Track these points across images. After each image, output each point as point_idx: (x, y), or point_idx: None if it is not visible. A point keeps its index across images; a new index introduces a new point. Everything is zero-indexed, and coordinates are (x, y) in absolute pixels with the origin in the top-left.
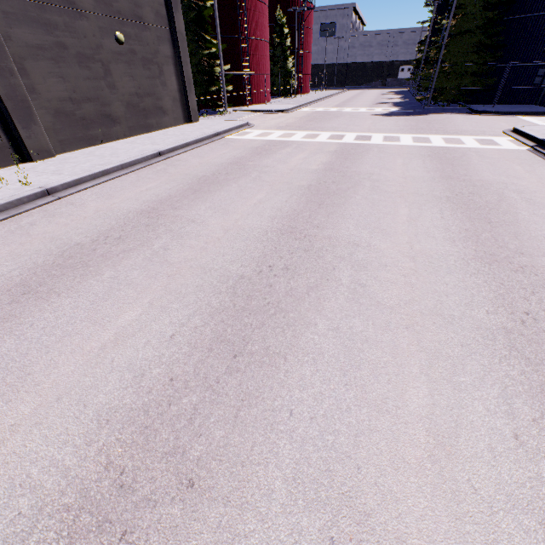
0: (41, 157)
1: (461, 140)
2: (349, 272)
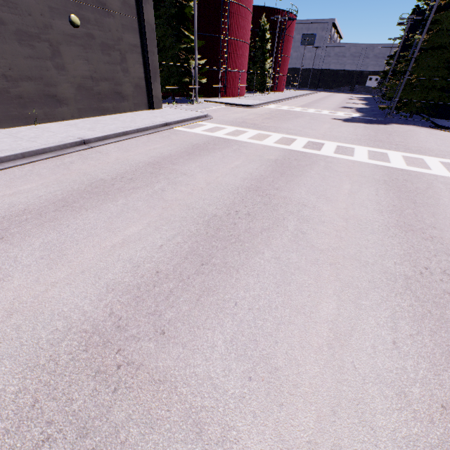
0: None
1: (426, 161)
2: None
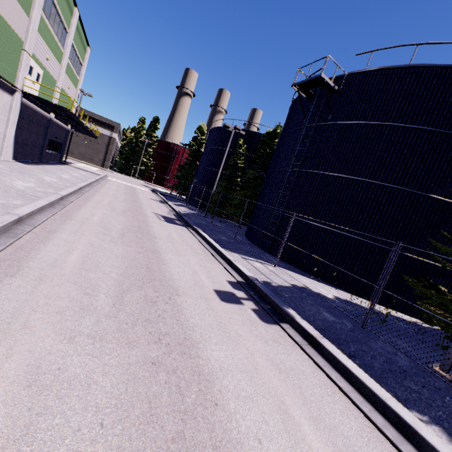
0: None
1: None
2: None
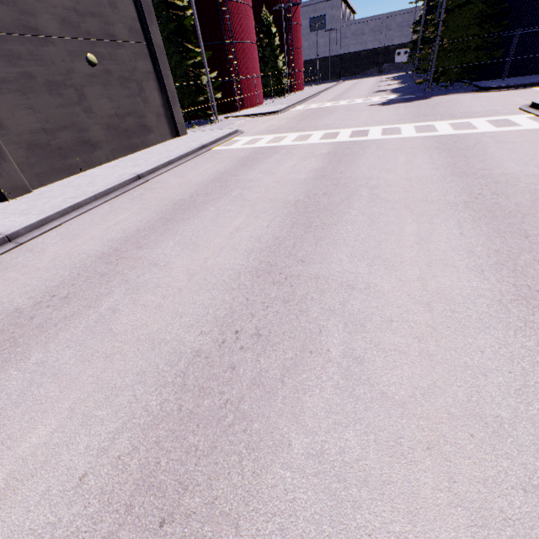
0: (16, 194)
1: (472, 123)
2: (341, 335)
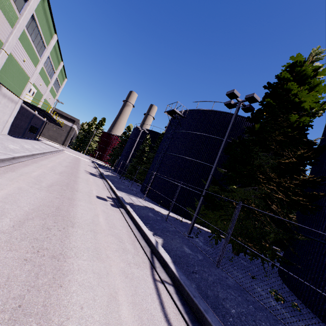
0: None
1: None
2: None
